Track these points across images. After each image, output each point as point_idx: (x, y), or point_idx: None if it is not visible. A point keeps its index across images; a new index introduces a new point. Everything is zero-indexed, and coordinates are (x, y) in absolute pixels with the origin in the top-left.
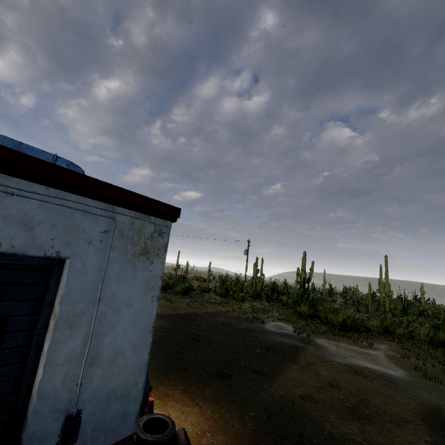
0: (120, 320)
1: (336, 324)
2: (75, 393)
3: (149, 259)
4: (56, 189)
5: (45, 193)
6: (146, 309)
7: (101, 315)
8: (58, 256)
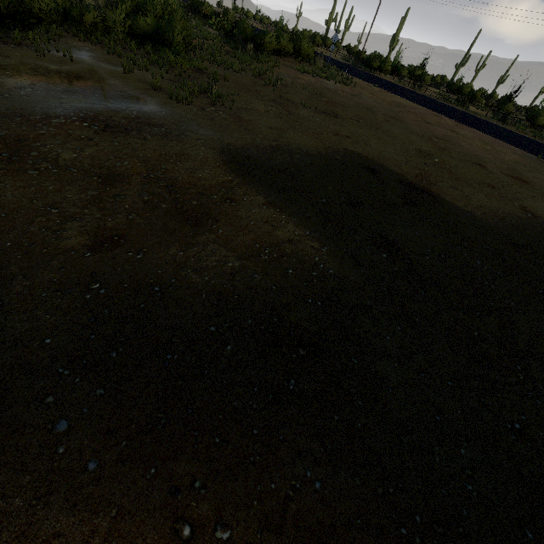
0: None
1: None
2: None
3: None
4: None
5: None
6: None
7: None
8: None
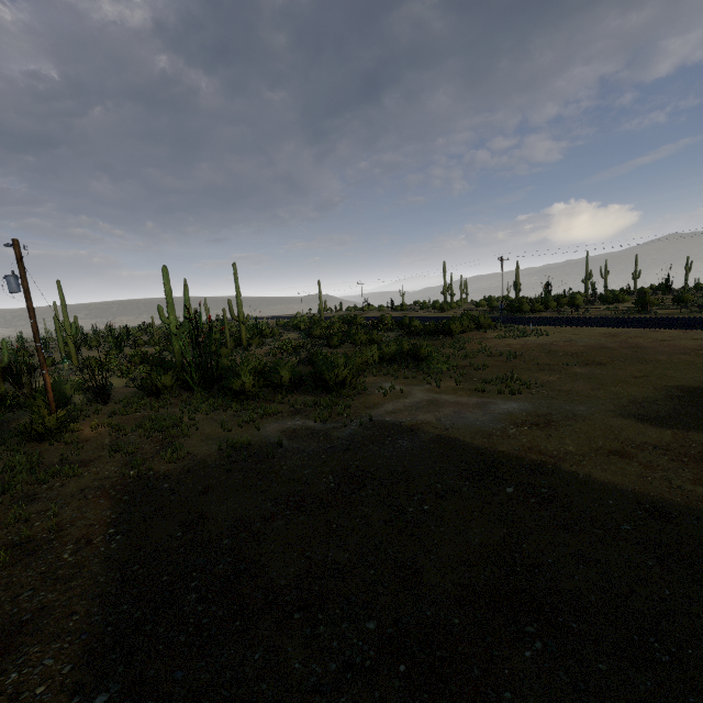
0: None
1: (348, 383)
2: None
3: None
4: None
5: None
6: None
7: None
8: None
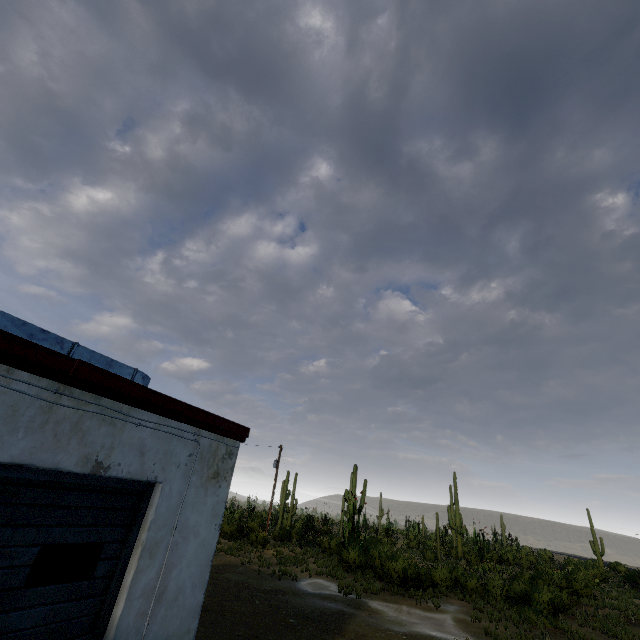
0: (187, 551)
1: (394, 576)
2: (141, 634)
3: (218, 482)
4: (165, 417)
5: (158, 422)
6: (209, 539)
7: (175, 544)
8: (155, 480)
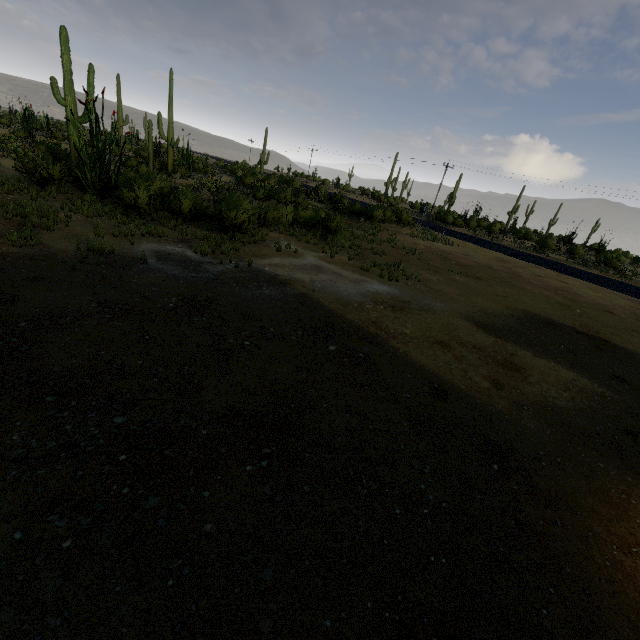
0: None
1: (244, 227)
2: None
3: None
4: None
5: None
6: None
7: None
8: None
